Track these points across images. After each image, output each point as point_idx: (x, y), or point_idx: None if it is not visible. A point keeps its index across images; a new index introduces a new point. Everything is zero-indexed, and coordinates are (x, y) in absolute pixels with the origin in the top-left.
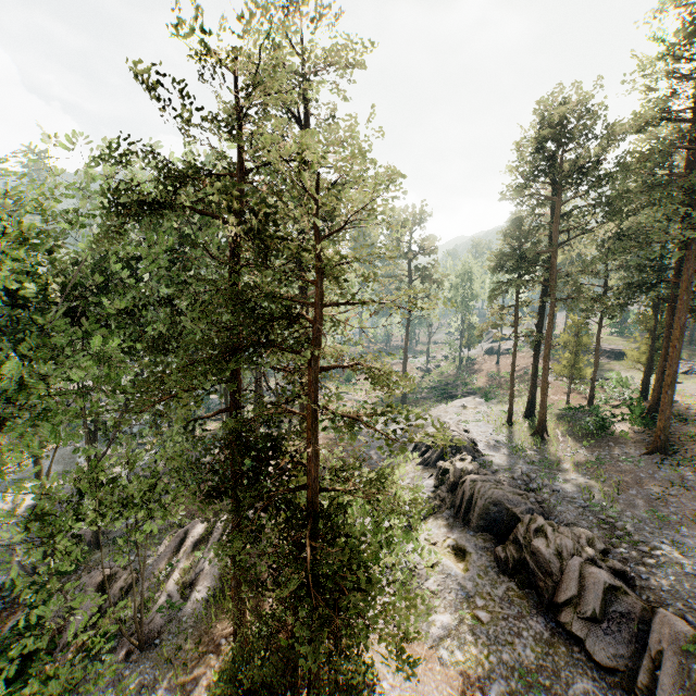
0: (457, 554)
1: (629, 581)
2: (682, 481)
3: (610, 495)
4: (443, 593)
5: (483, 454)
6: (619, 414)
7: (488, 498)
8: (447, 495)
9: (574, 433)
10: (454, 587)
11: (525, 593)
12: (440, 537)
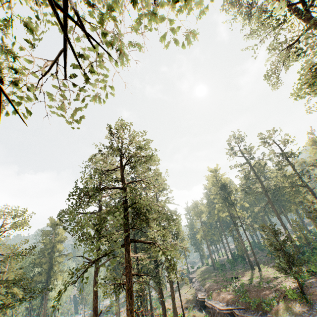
0: None
1: None
2: None
3: None
4: None
5: None
6: None
7: None
8: None
9: None
10: None
11: None
12: None
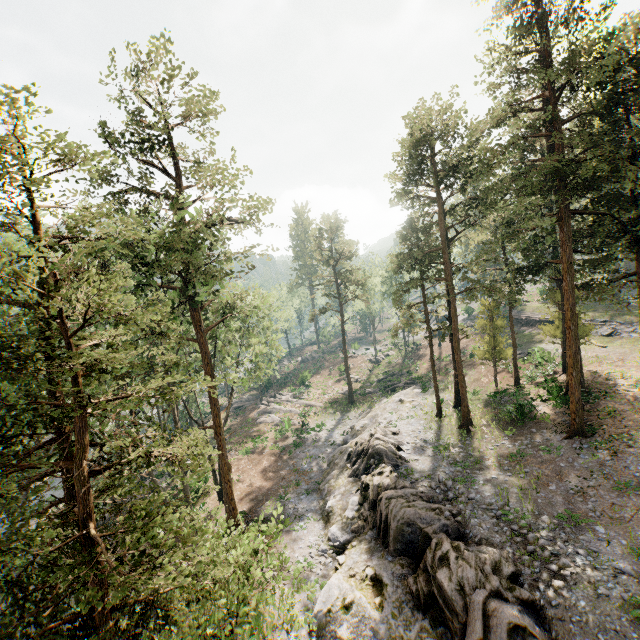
0: (376, 585)
1: (539, 611)
2: (601, 468)
3: (529, 494)
4: None
5: (407, 459)
6: (537, 397)
7: (400, 519)
8: (369, 514)
9: (499, 421)
10: (366, 633)
11: (439, 632)
12: (361, 566)
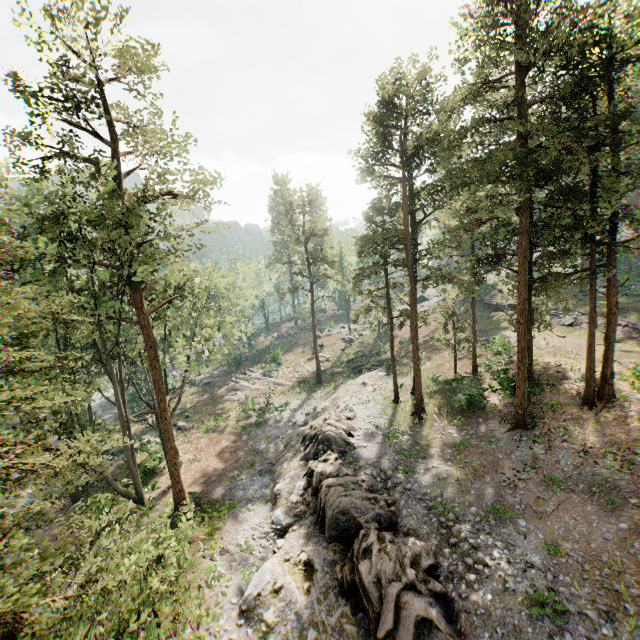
0: (308, 570)
1: (450, 603)
2: (535, 461)
3: (464, 485)
4: (279, 625)
5: (355, 446)
6: (488, 388)
7: (336, 508)
8: (311, 499)
9: (451, 409)
10: (290, 617)
11: (358, 618)
12: (296, 551)
